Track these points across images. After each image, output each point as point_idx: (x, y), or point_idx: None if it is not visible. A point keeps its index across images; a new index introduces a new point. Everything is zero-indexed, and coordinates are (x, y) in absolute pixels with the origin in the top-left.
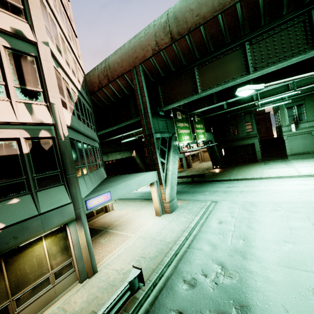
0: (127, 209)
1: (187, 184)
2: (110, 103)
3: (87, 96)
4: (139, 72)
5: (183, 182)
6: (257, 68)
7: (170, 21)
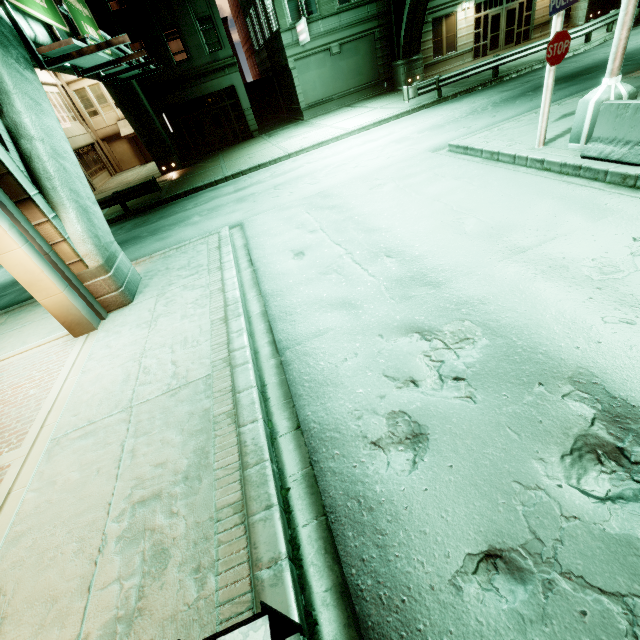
0: None
1: (117, 225)
2: None
3: None
4: None
5: None
6: None
7: None
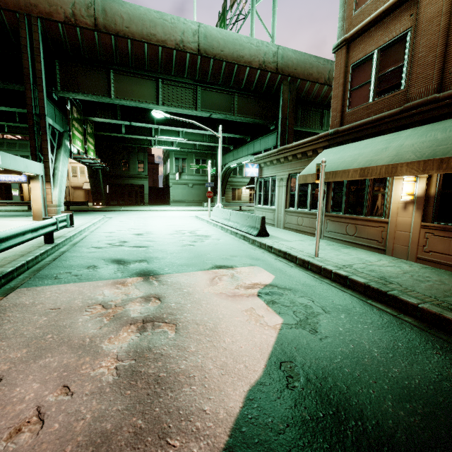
0: None
1: None
2: None
3: None
4: (36, 27)
5: None
6: (164, 104)
7: (96, 6)
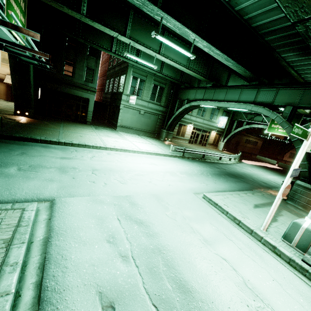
0: None
1: None
2: None
3: None
4: None
5: None
6: None
7: None
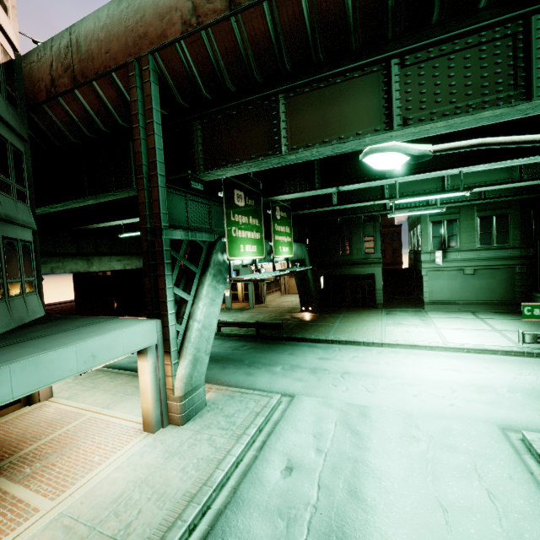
0: (87, 400)
1: (246, 341)
2: (81, 141)
3: (14, 109)
4: (147, 73)
5: (239, 335)
6: (409, 120)
7: None
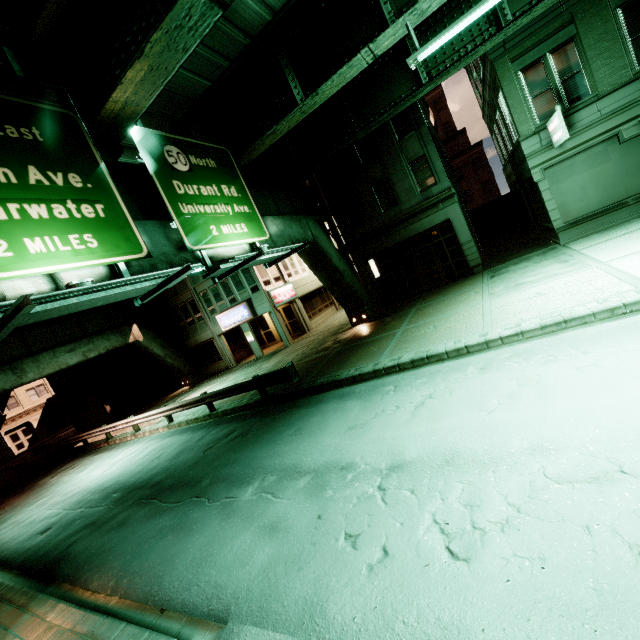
0: None
1: (240, 420)
2: None
3: None
4: None
5: (238, 409)
6: None
7: None
